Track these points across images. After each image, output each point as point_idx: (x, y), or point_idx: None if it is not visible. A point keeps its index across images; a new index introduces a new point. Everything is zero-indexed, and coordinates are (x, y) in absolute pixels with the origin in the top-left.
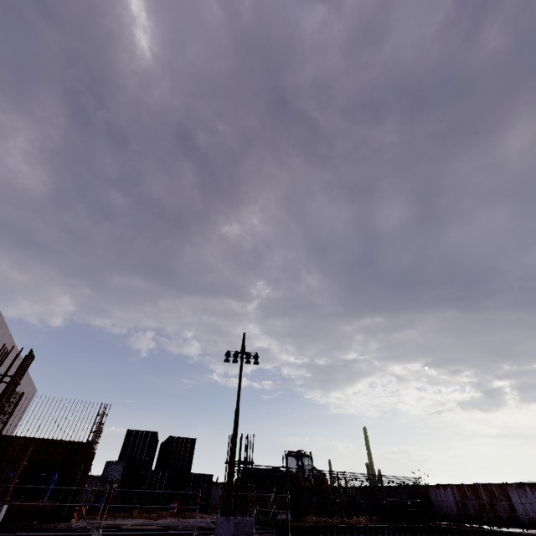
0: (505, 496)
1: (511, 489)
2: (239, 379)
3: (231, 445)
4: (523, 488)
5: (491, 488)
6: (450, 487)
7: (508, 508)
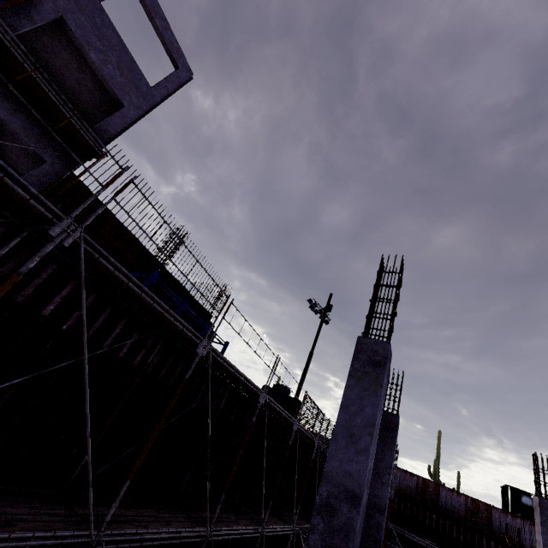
0: None
1: (398, 470)
2: (319, 330)
3: (302, 377)
4: (406, 473)
5: None
6: None
7: None
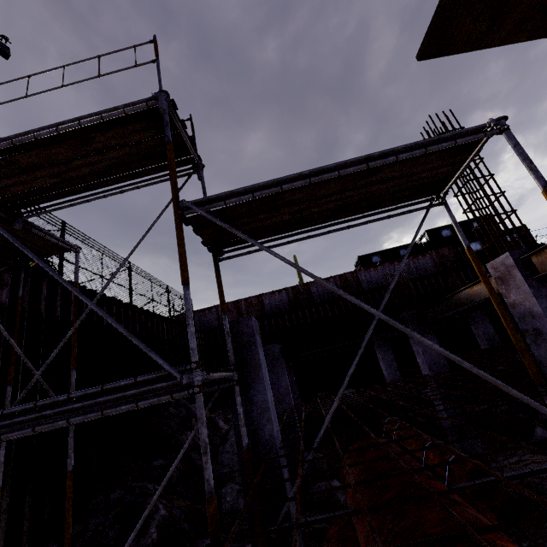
0: (260, 302)
1: (266, 296)
2: None
3: None
4: (274, 294)
5: (250, 300)
6: (216, 307)
7: (260, 310)
